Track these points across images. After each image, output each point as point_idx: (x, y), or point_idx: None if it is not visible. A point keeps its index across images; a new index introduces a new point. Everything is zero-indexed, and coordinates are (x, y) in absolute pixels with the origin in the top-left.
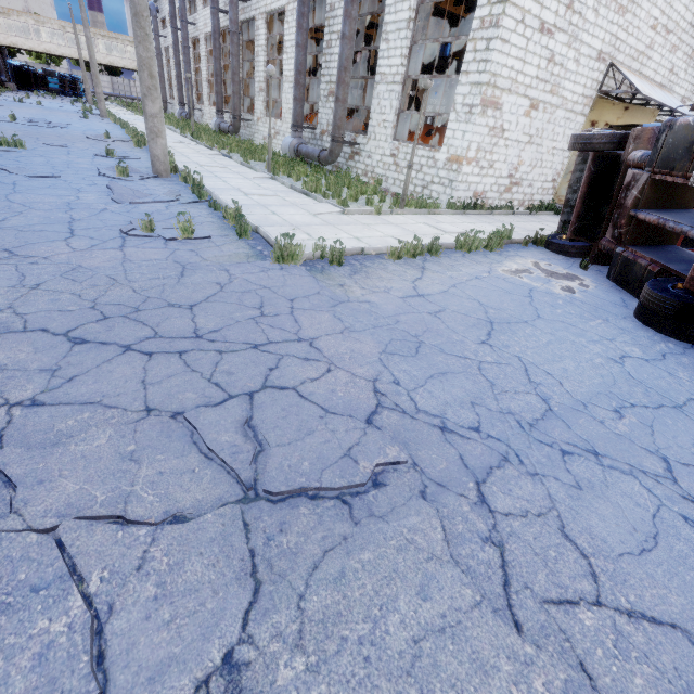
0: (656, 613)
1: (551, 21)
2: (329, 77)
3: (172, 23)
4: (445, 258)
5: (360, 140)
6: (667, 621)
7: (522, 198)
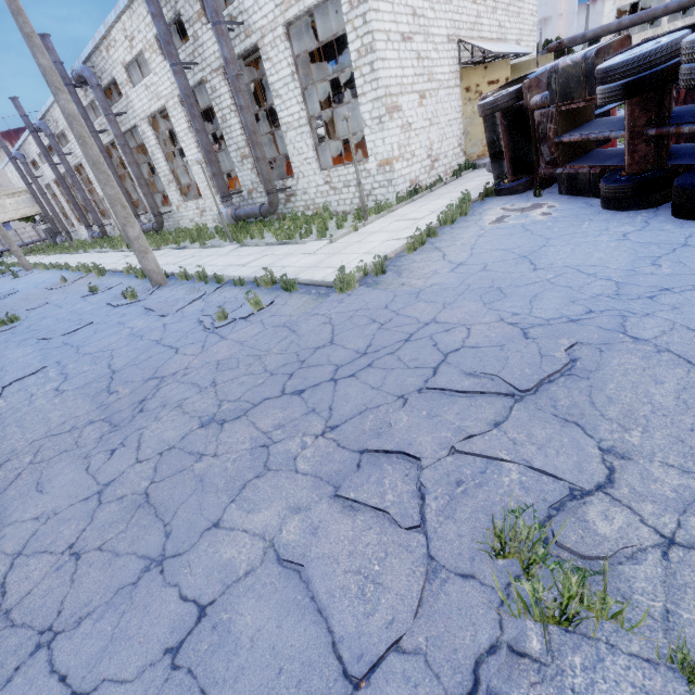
0: None
1: (407, 30)
2: (235, 145)
3: (49, 161)
4: (442, 235)
5: (290, 183)
6: None
7: (444, 170)
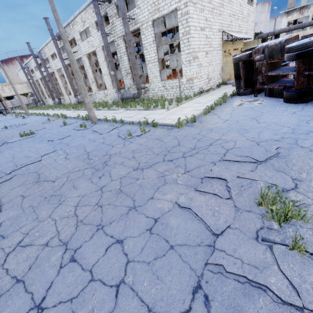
0: None
1: (203, 26)
2: (124, 68)
3: (39, 70)
4: (216, 109)
5: (147, 85)
6: None
7: (213, 84)
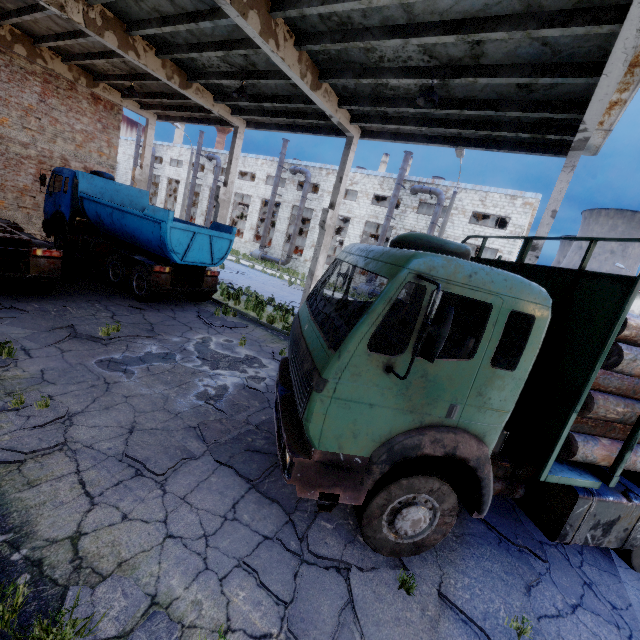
0: None
1: None
2: None
3: (195, 174)
4: None
5: None
6: None
7: None
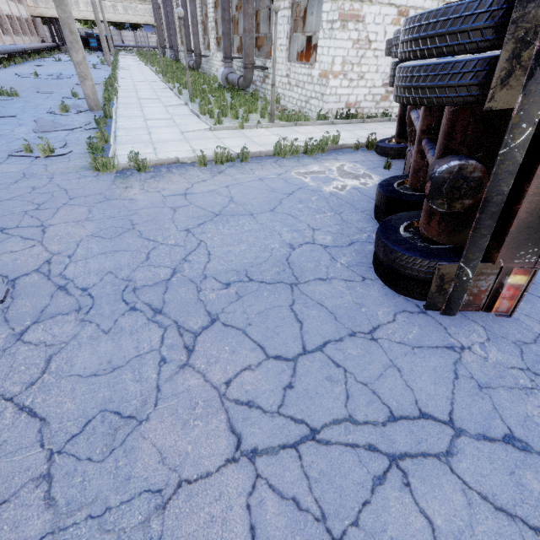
0: (42, 410)
1: None
2: None
3: None
4: (253, 164)
5: (268, 64)
6: (41, 416)
7: None
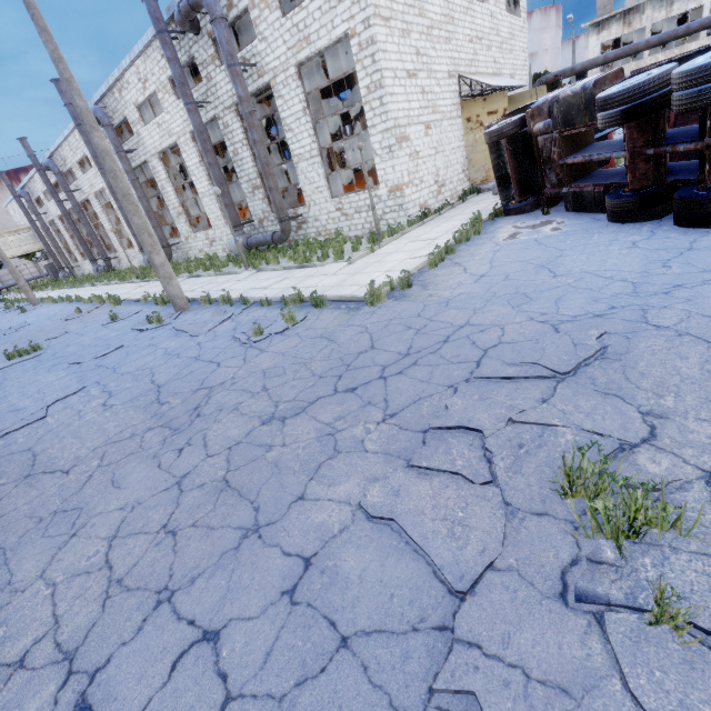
0: None
1: (412, 68)
2: (247, 177)
3: (55, 198)
4: (460, 252)
5: (301, 211)
6: None
7: (450, 194)
